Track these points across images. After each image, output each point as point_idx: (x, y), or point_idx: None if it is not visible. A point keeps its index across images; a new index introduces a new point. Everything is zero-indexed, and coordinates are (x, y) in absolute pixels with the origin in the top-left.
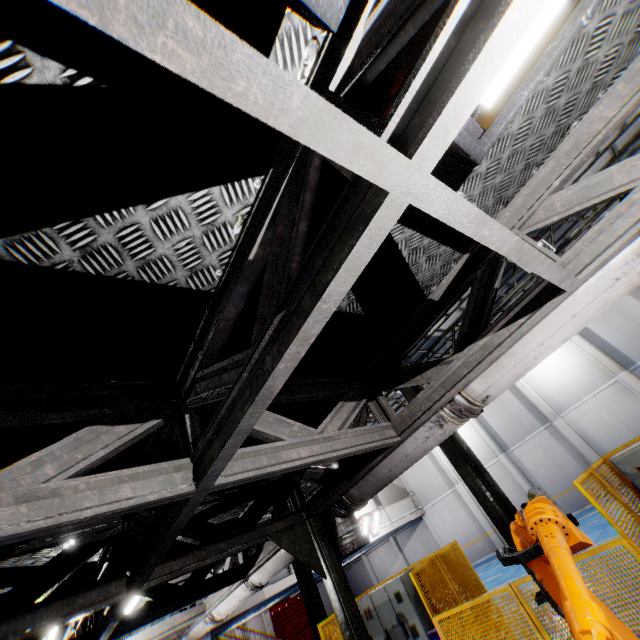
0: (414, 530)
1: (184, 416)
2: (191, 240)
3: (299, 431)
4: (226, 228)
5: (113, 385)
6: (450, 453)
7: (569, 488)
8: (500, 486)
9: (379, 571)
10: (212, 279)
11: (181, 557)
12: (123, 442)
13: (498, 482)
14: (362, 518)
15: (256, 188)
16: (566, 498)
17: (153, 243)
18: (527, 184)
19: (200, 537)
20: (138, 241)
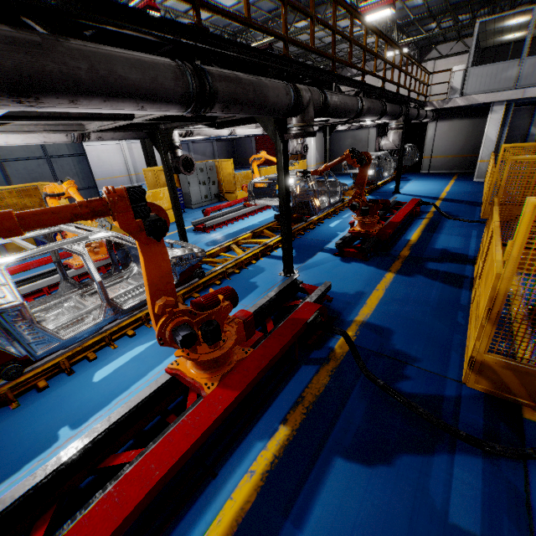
0: None
1: None
2: None
3: None
4: None
5: None
6: None
7: None
8: None
9: None
10: None
11: None
12: None
13: None
14: None
15: None
16: None
17: None
18: None
19: None
20: None
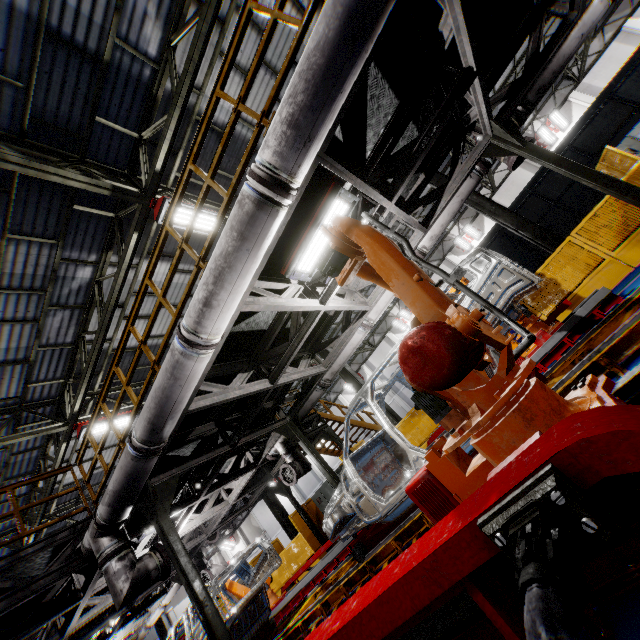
0: None
1: None
2: None
3: None
4: None
5: None
6: None
7: None
8: None
9: None
10: None
11: None
12: None
13: None
14: None
15: None
16: None
17: None
18: None
19: None
20: None
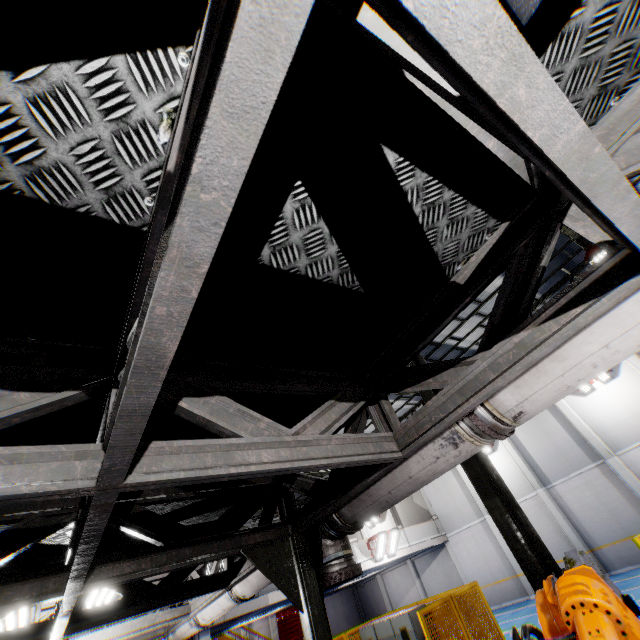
0: (435, 557)
1: (111, 391)
2: (97, 143)
3: (267, 429)
4: (147, 131)
5: (32, 343)
6: (476, 480)
7: (621, 538)
8: (536, 524)
9: (393, 594)
10: (141, 211)
11: (137, 558)
12: (16, 412)
13: (534, 519)
14: (378, 535)
15: (183, 68)
16: (616, 549)
17: (40, 140)
18: (600, 121)
19: (163, 538)
20: (16, 134)
